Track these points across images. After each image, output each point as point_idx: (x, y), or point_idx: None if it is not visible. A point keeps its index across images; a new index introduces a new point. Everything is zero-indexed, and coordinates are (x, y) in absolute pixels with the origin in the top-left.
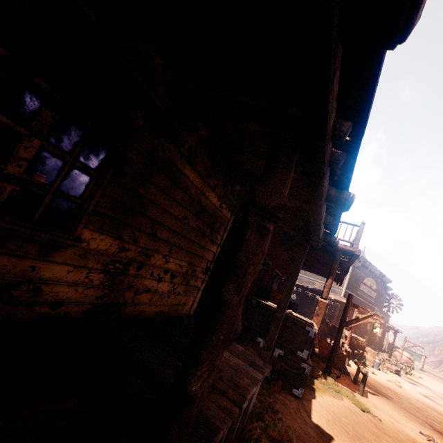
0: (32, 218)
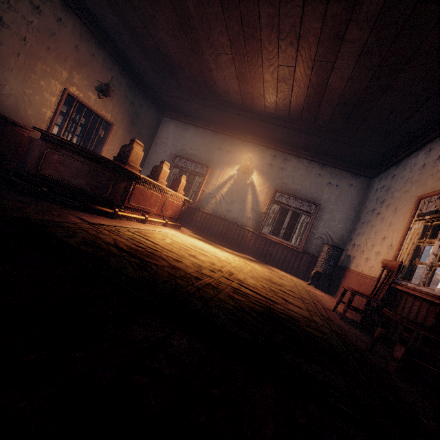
0: (408, 281)
